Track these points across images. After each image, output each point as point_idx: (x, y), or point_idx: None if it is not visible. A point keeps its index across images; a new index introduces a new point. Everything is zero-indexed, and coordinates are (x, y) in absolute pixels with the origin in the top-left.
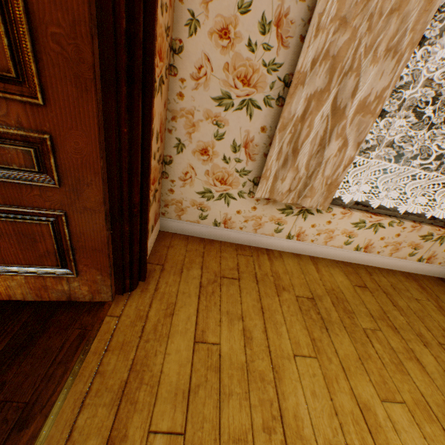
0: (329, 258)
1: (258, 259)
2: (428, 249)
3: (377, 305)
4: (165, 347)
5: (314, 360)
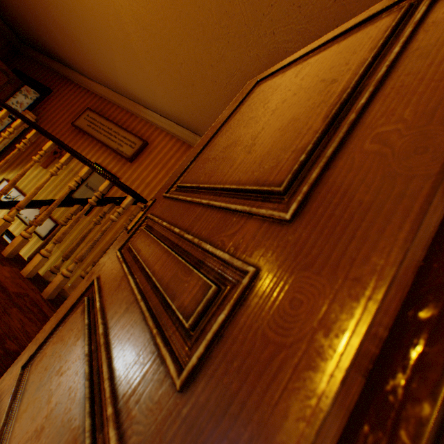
0: None
1: None
2: None
3: None
4: None
5: None
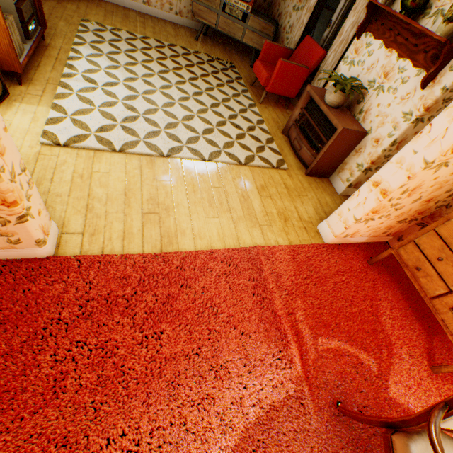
0: (134, 10)
1: (93, 0)
2: (177, 6)
3: (144, 21)
4: (46, 1)
5: (103, 18)
